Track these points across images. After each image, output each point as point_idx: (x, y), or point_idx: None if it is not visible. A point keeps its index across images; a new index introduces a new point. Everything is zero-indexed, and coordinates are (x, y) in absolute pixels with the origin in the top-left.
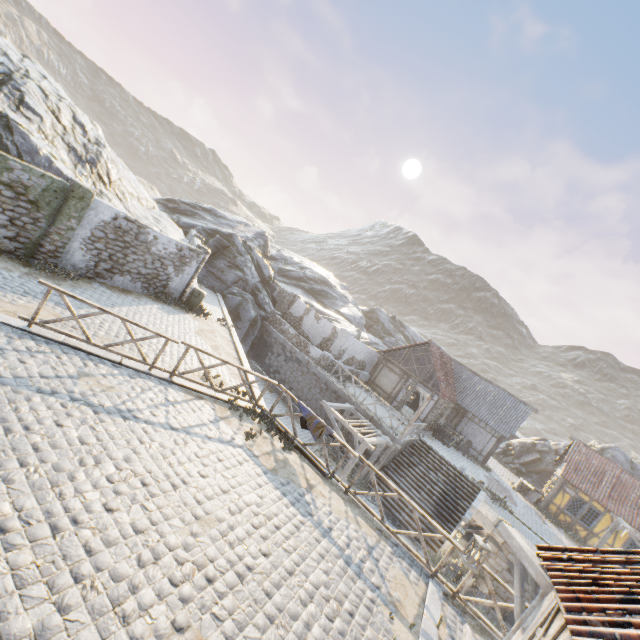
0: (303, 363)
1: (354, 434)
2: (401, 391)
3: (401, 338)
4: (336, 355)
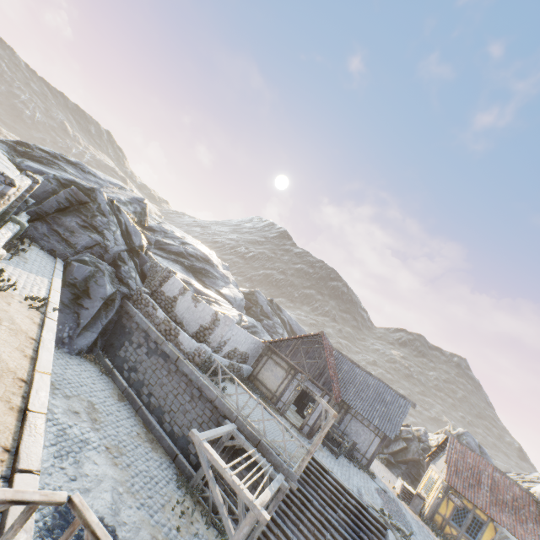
0: (171, 358)
1: (239, 493)
2: (287, 389)
3: (278, 321)
4: (215, 347)
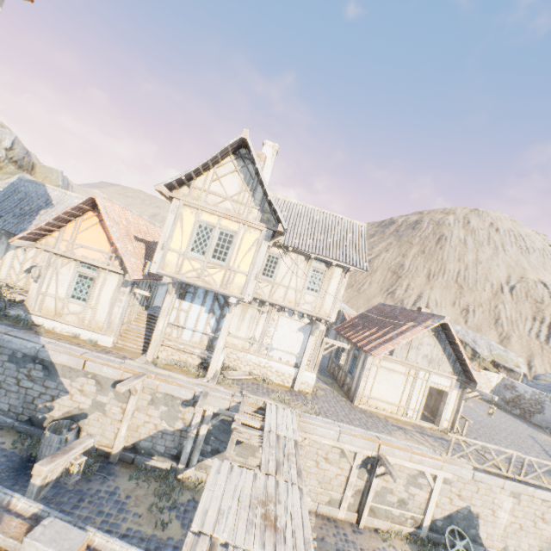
0: None
1: None
2: None
3: None
4: None
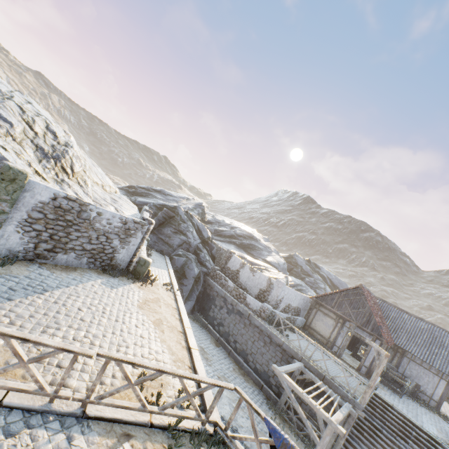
0: (244, 315)
1: (316, 411)
2: (339, 335)
3: (318, 277)
4: (274, 305)
